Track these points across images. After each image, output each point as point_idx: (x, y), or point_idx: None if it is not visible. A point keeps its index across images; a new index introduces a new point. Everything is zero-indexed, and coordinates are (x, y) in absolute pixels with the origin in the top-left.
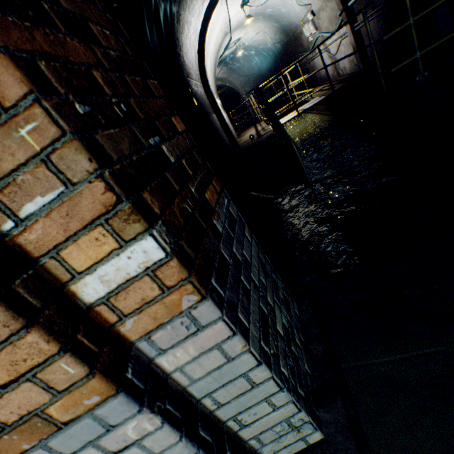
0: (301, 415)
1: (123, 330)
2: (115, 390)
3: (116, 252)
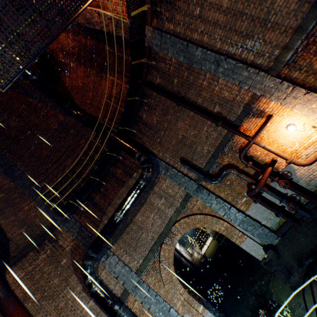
0: None
1: (202, 314)
2: None
3: (200, 307)
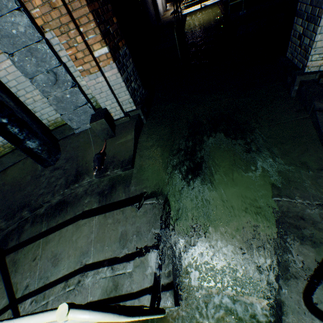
0: (131, 100)
1: (100, 65)
2: (99, 70)
3: (101, 49)
